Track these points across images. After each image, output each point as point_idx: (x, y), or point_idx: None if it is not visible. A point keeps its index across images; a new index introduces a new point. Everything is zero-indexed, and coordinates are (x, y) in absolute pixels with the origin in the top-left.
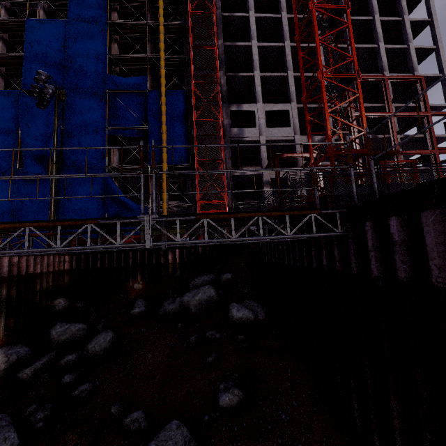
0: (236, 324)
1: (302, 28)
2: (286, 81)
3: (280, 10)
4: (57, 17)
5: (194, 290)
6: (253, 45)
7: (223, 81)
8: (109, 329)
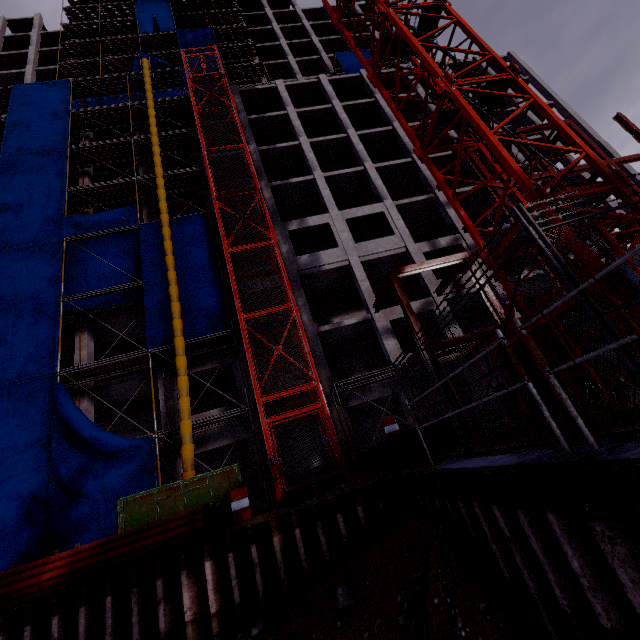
0: None
1: (377, 54)
2: (365, 179)
3: (329, 100)
4: None
5: None
6: (302, 142)
7: (267, 193)
8: None
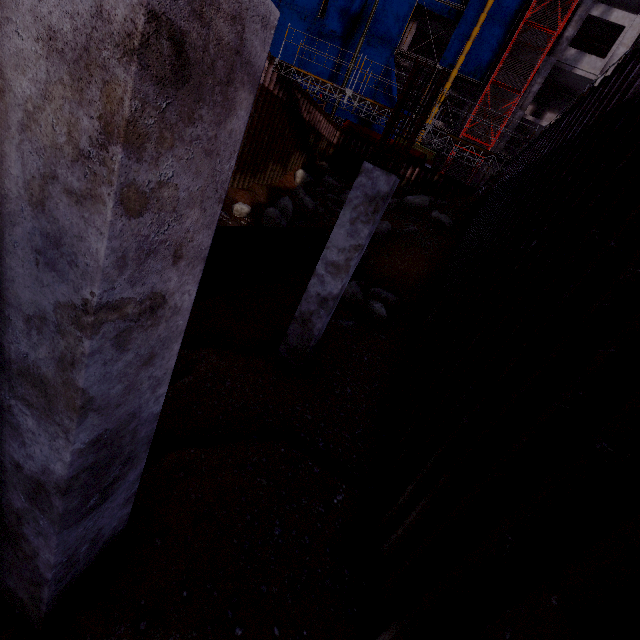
0: (430, 221)
1: None
2: None
3: None
4: None
5: (416, 197)
6: None
7: None
8: None
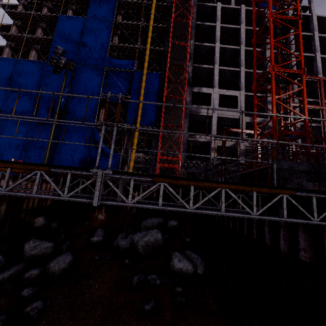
0: (176, 273)
1: (259, 33)
2: (238, 75)
3: (240, 23)
4: (80, 16)
5: (143, 232)
6: (216, 46)
7: (190, 69)
8: (69, 252)
